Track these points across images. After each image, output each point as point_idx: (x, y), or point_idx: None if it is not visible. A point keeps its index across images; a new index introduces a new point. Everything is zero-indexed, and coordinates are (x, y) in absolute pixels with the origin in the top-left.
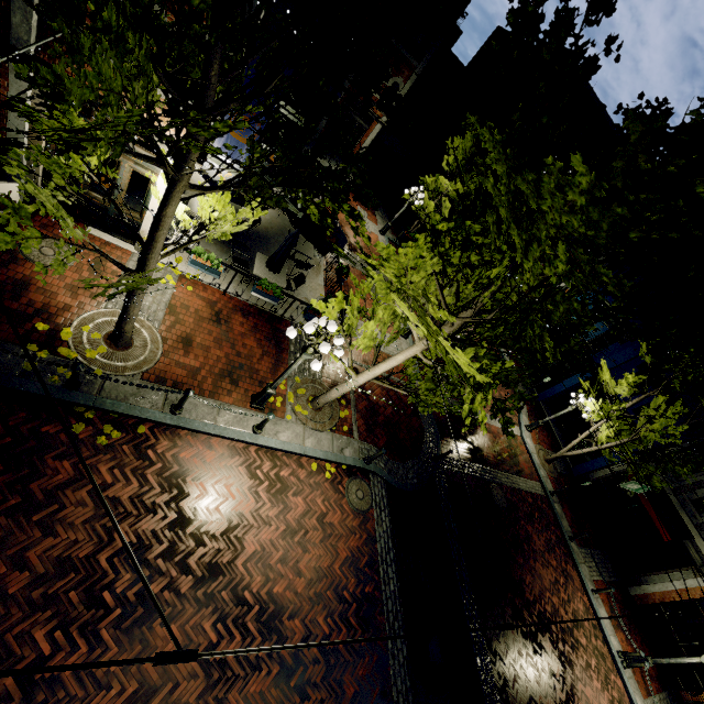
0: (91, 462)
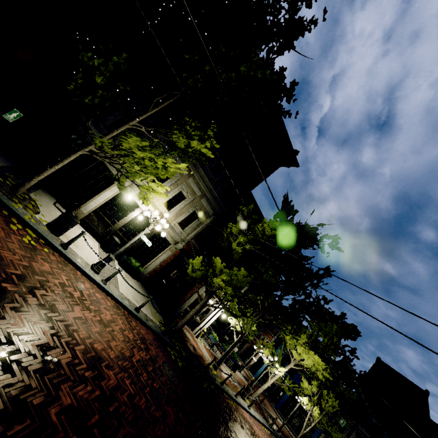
0: (238, 414)
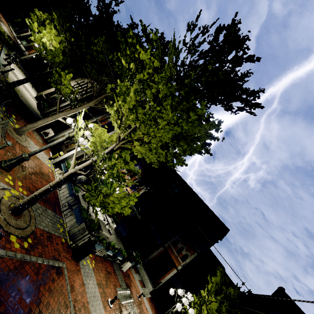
0: None
